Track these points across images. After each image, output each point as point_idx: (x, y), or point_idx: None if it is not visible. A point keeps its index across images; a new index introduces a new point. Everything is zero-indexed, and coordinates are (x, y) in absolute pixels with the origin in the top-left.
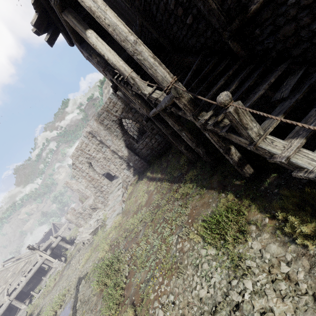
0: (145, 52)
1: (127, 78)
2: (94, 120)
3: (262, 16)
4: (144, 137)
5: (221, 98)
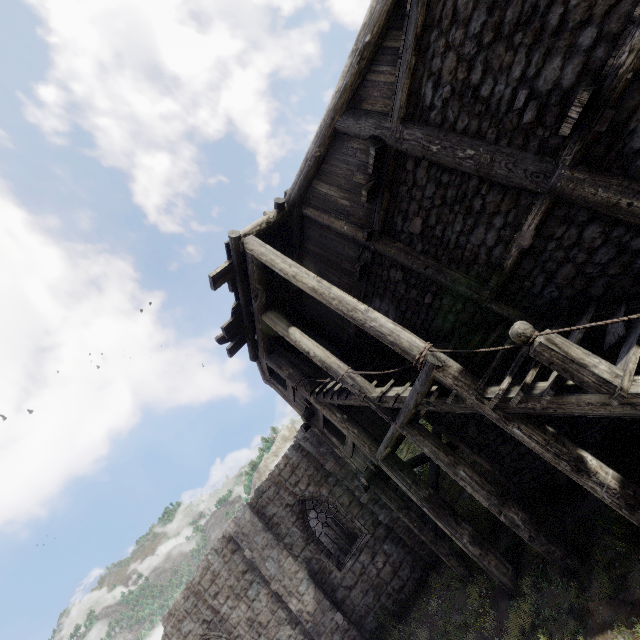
0: (381, 318)
1: (342, 378)
2: (248, 504)
3: (524, 268)
4: (357, 547)
5: (516, 327)
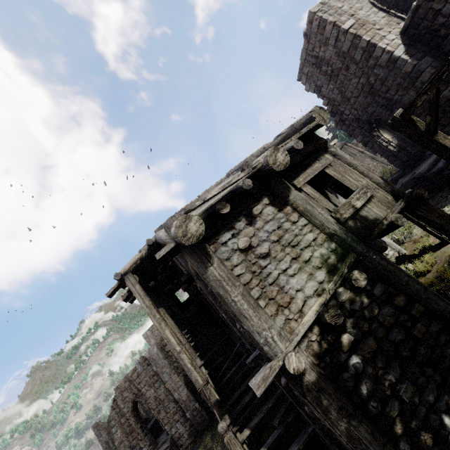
0: (186, 359)
1: None
2: (156, 343)
3: None
4: None
5: (219, 428)
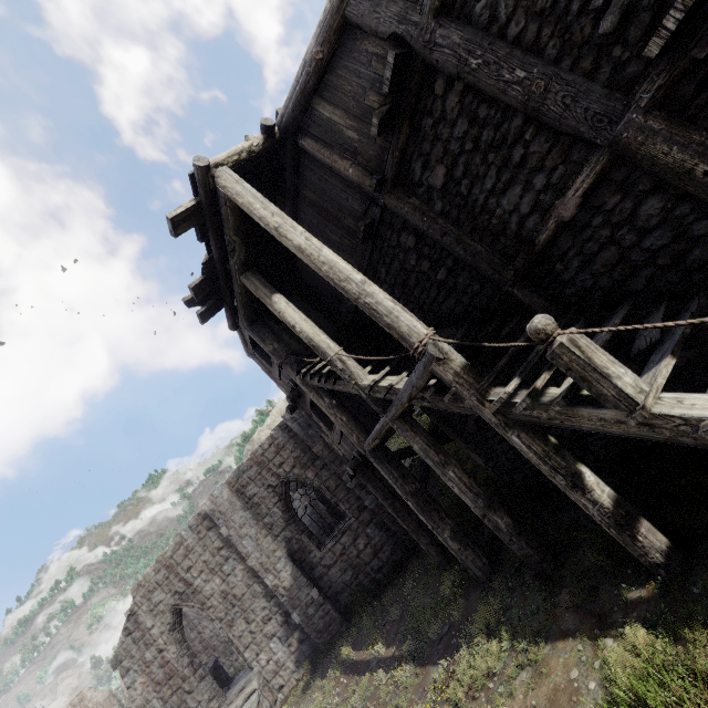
0: (379, 293)
1: (331, 360)
2: (226, 483)
3: (559, 246)
4: (340, 529)
5: (537, 321)
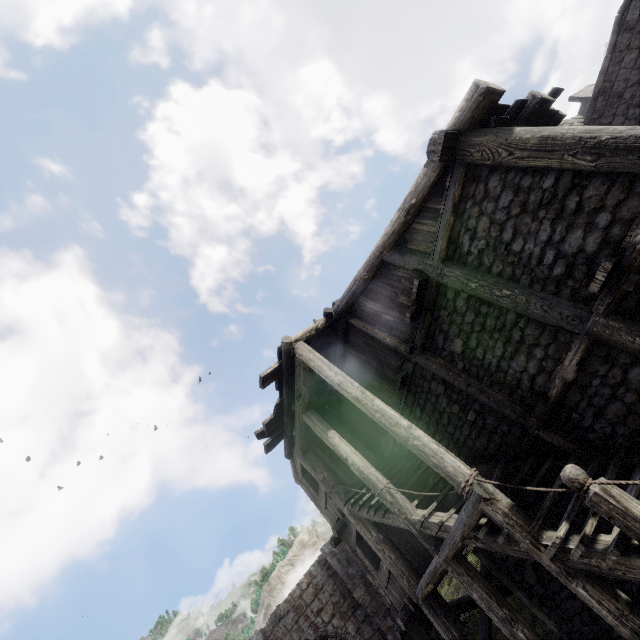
0: (423, 436)
1: (381, 493)
2: (261, 631)
3: (570, 399)
4: None
5: (568, 471)
